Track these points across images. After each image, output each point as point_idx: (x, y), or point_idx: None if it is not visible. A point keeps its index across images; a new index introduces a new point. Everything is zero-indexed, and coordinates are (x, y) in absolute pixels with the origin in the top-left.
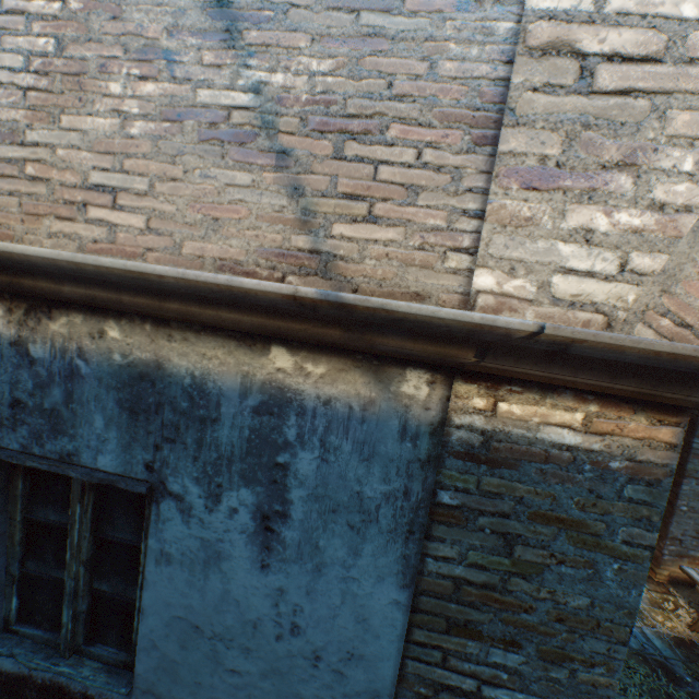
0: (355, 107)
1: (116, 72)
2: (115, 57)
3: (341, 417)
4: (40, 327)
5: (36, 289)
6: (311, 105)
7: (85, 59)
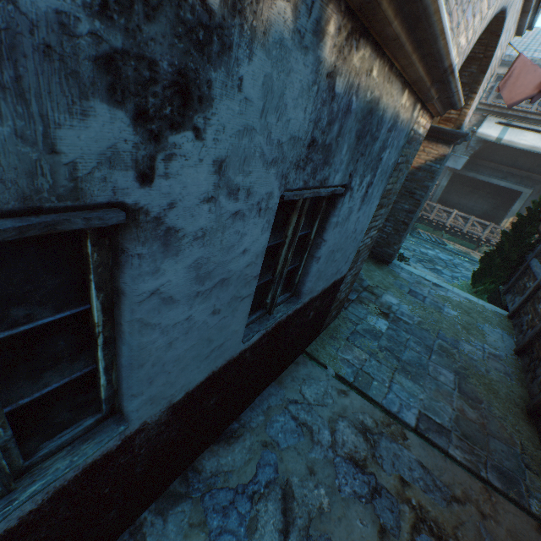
0: None
1: None
2: None
3: (400, 130)
4: (348, 58)
5: (381, 15)
6: None
7: None
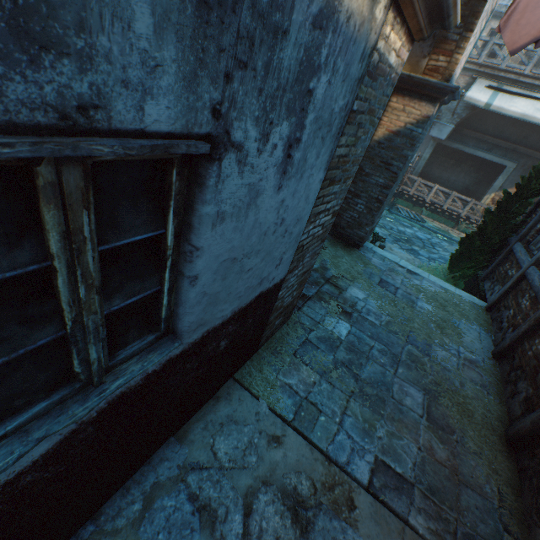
0: None
1: None
2: None
3: (348, 38)
4: None
5: None
6: None
7: None
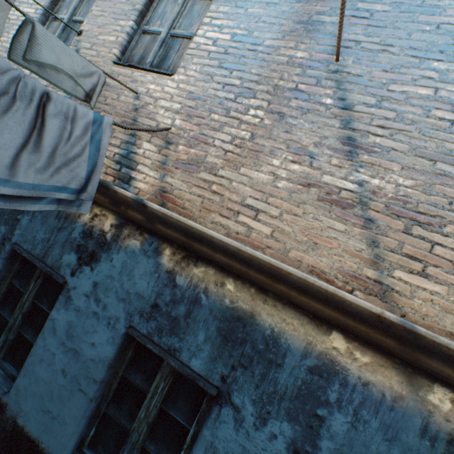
0: (423, 208)
1: (278, 155)
2: (280, 148)
3: (374, 399)
4: (187, 268)
5: (198, 249)
6: (393, 200)
7: (263, 145)
